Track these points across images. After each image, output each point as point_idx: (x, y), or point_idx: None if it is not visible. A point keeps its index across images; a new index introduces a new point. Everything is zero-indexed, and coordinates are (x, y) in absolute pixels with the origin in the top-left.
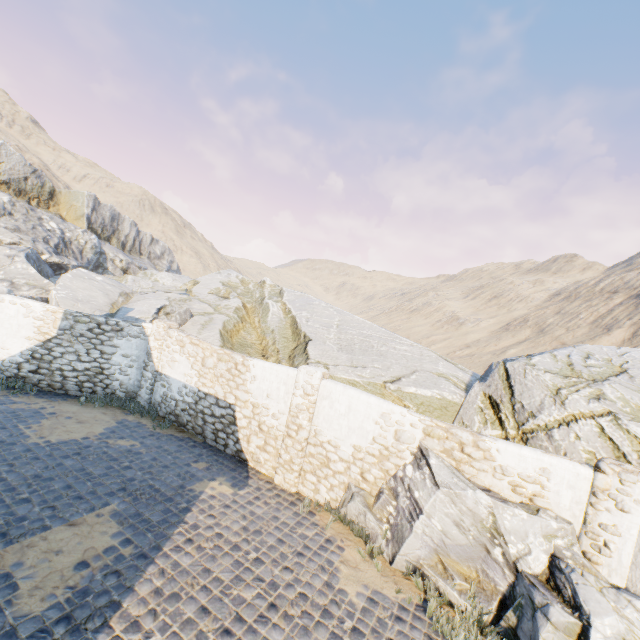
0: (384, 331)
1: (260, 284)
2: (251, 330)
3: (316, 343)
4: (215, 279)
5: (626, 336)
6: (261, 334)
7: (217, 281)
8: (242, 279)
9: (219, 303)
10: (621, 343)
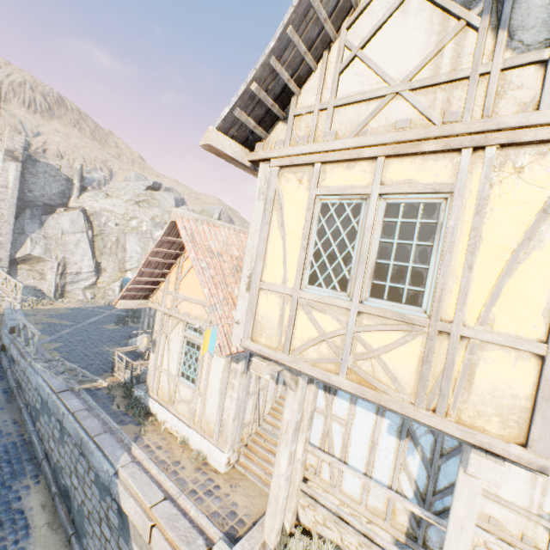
0: None
1: None
2: None
3: None
4: None
5: None
6: None
7: None
8: None
9: None
10: None
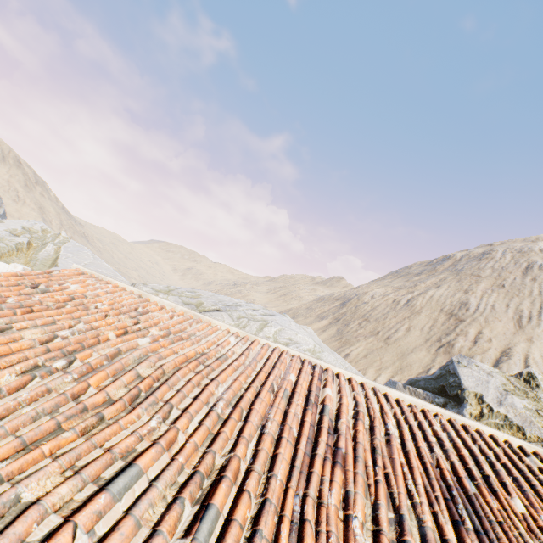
0: (114, 272)
1: (58, 235)
2: (23, 257)
3: (59, 268)
4: (20, 223)
5: (327, 323)
6: (29, 260)
7: (20, 225)
8: (45, 229)
9: (7, 237)
10: (322, 327)
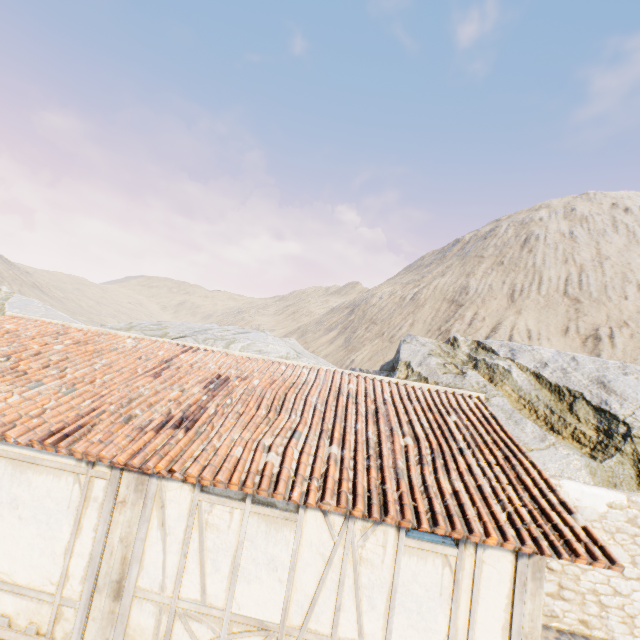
0: (72, 320)
1: None
2: None
3: None
4: None
5: (335, 335)
6: None
7: None
8: None
9: None
10: (331, 339)
